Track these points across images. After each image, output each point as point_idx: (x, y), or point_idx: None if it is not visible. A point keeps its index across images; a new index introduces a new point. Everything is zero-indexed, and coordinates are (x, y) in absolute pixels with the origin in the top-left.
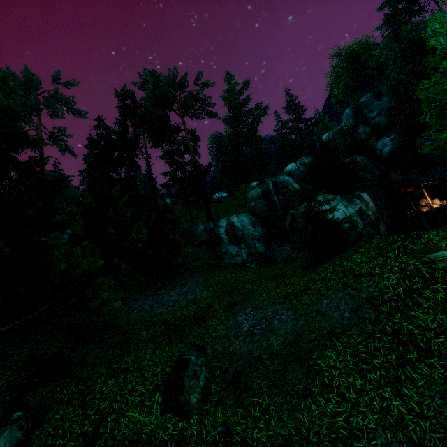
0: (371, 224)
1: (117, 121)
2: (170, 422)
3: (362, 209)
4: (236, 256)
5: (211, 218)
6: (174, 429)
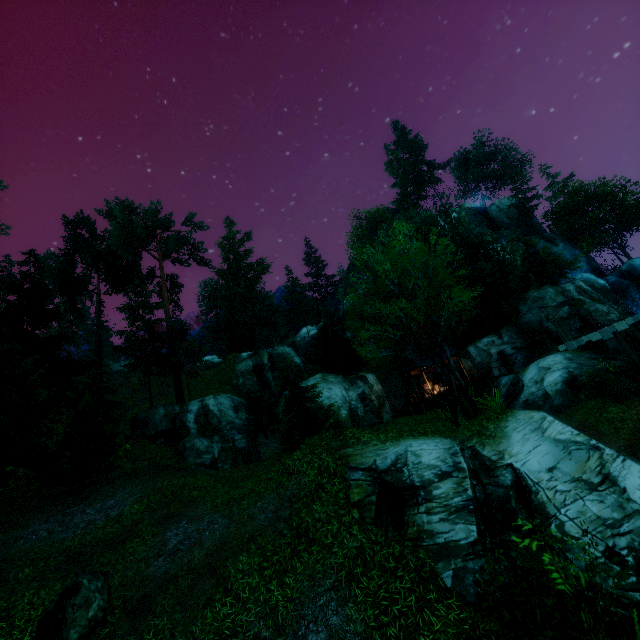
0: (375, 411)
1: (60, 253)
2: None
3: (364, 393)
4: (205, 453)
5: (182, 397)
6: None
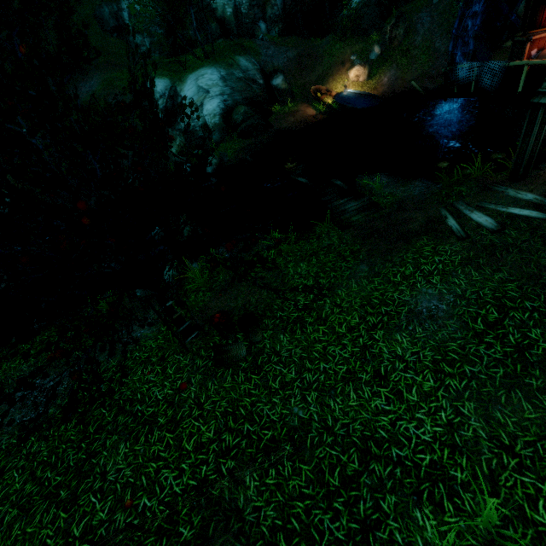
0: (261, 5)
1: None
2: None
3: None
4: (141, 46)
5: None
6: None
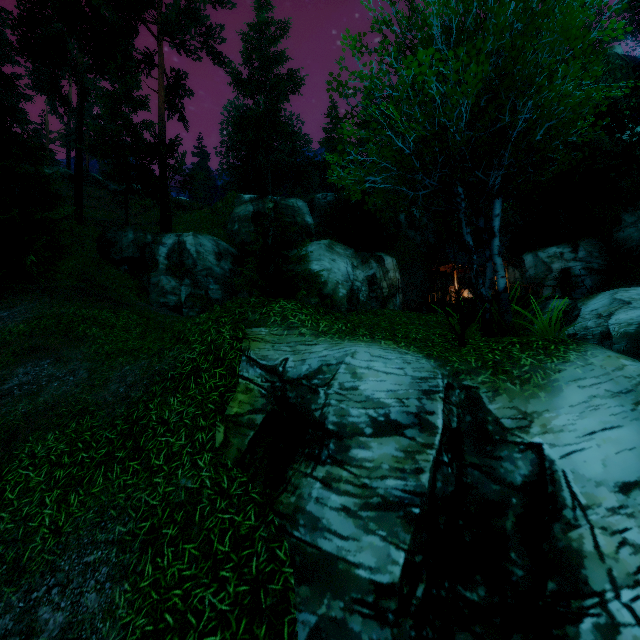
0: (381, 300)
1: None
2: None
3: (375, 277)
4: (170, 294)
5: (167, 229)
6: None
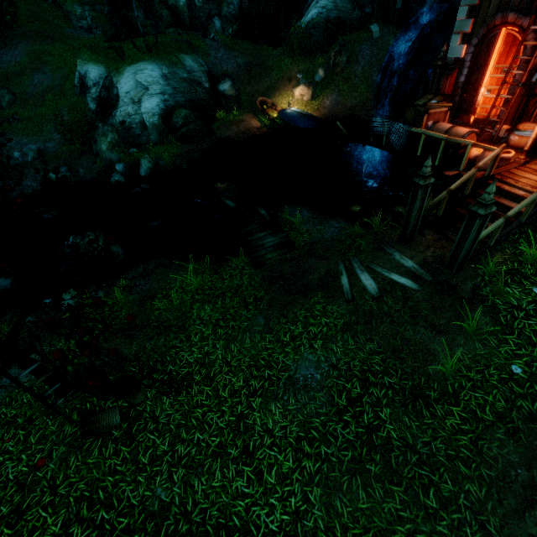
0: (217, 1)
1: None
2: (0, 110)
3: None
4: (81, 20)
5: None
6: (1, 112)
